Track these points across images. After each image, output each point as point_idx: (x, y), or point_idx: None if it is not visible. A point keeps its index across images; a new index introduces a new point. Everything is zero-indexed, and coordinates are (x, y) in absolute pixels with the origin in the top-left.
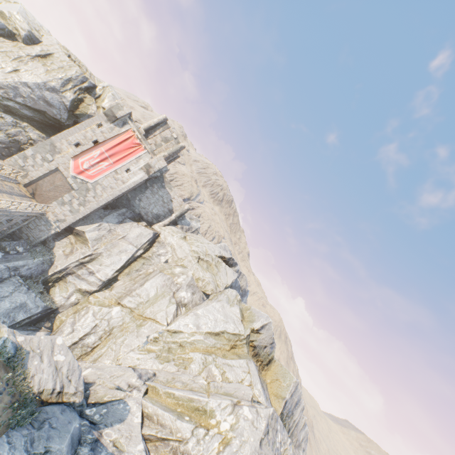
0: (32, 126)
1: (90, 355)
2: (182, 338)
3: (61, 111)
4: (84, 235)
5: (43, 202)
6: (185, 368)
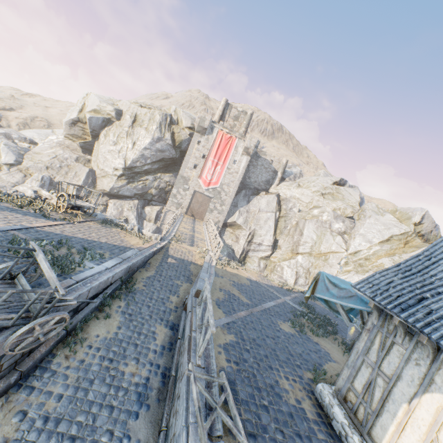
0: (161, 173)
1: None
2: (364, 254)
3: (170, 150)
4: (236, 223)
5: (200, 217)
6: None
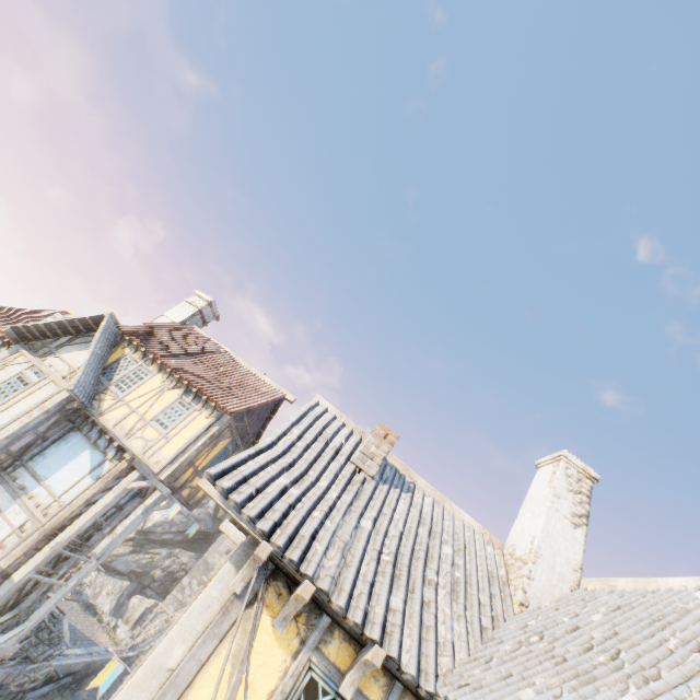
0: (182, 548)
1: None
2: None
3: (207, 521)
4: None
5: None
6: None
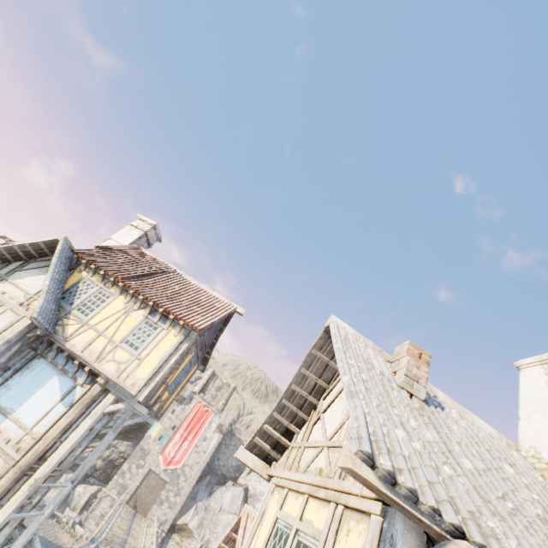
0: (120, 439)
1: None
2: None
3: None
4: (188, 527)
5: (144, 510)
6: None
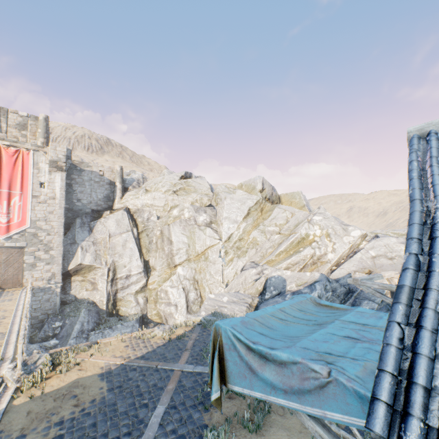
0: None
1: (204, 300)
2: (237, 236)
3: None
4: (84, 265)
5: (15, 283)
6: (258, 244)
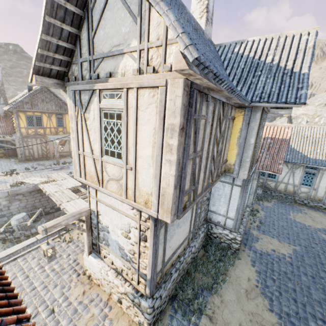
0: None
1: None
2: None
3: None
4: None
5: None
6: None
